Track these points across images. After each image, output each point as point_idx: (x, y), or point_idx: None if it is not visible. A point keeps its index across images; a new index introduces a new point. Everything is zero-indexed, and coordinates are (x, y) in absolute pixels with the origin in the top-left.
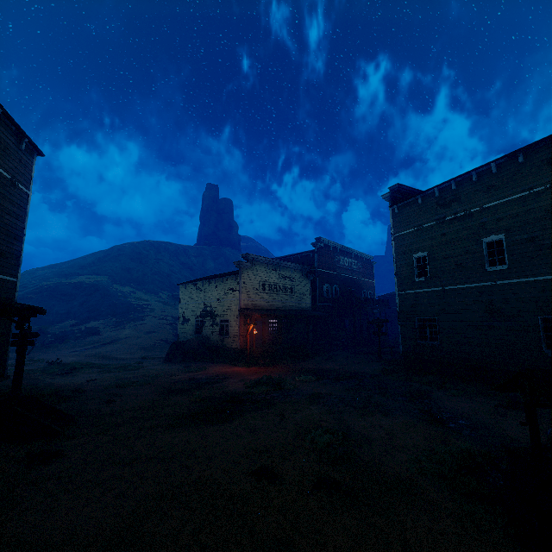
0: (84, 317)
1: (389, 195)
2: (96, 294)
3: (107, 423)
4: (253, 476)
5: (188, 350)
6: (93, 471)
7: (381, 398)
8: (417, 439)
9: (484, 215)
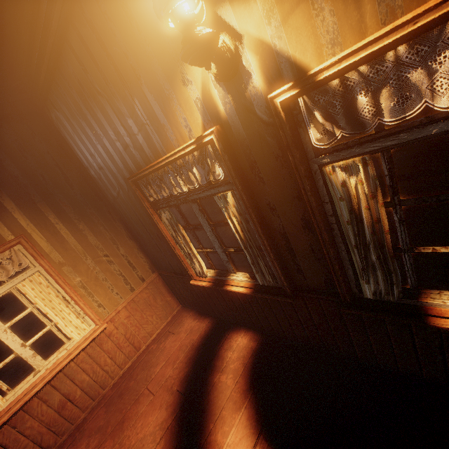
0: None
1: None
2: None
3: None
4: None
5: None
6: None
7: None
8: None
9: None
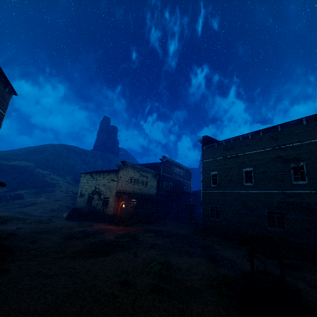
0: (14, 187)
1: (202, 140)
2: (24, 173)
3: (33, 254)
4: (119, 285)
5: (82, 213)
6: (28, 280)
7: (188, 247)
8: (204, 269)
9: (244, 157)
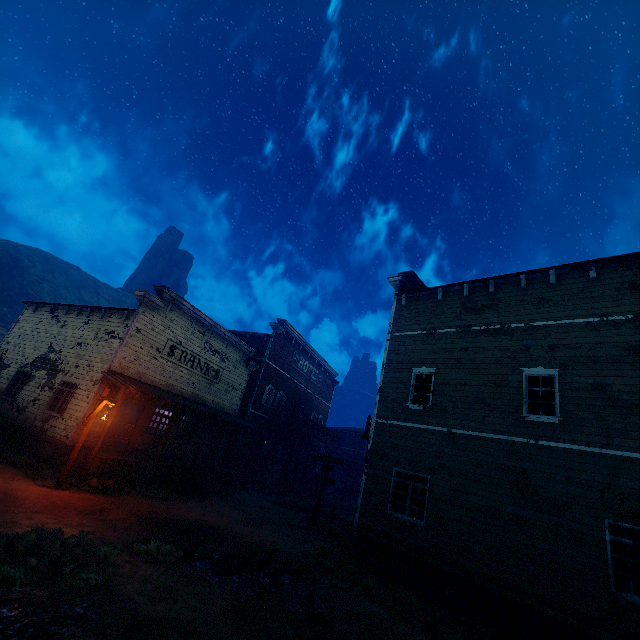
0: None
1: (399, 279)
2: None
3: None
4: None
5: None
6: None
7: None
8: None
9: (530, 335)
